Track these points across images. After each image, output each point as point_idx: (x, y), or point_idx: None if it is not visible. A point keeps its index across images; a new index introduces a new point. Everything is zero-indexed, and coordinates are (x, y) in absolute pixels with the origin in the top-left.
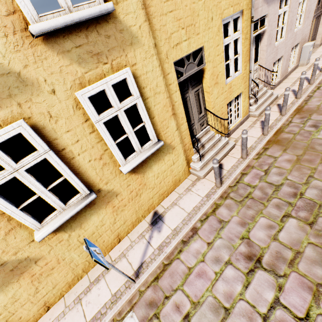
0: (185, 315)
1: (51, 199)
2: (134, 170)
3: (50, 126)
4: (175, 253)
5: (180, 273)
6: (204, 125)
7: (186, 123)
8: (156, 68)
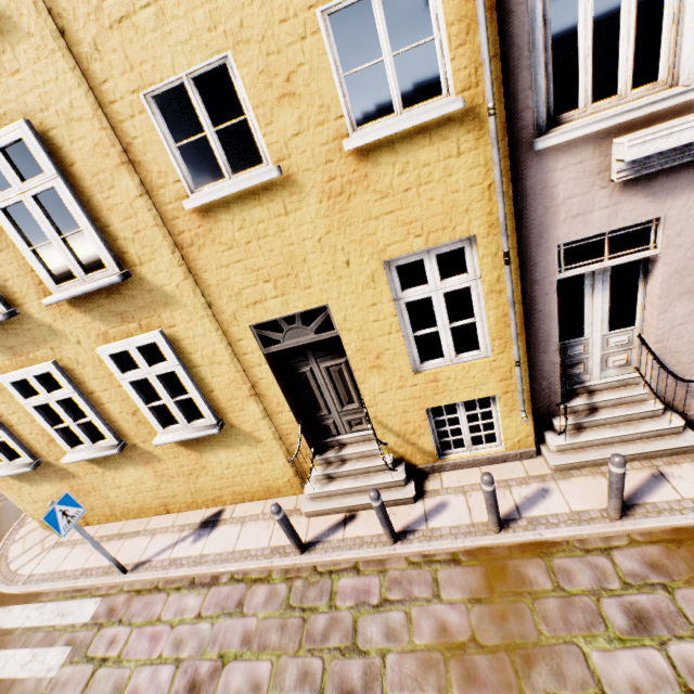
0: (105, 657)
1: (79, 432)
2: (184, 443)
3: (79, 370)
4: (175, 584)
5: (151, 613)
6: (364, 424)
7: (291, 413)
8: (211, 332)
